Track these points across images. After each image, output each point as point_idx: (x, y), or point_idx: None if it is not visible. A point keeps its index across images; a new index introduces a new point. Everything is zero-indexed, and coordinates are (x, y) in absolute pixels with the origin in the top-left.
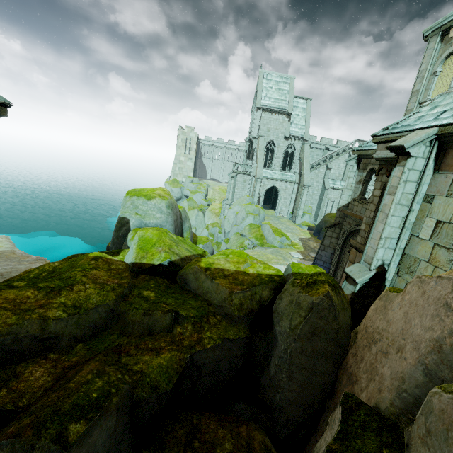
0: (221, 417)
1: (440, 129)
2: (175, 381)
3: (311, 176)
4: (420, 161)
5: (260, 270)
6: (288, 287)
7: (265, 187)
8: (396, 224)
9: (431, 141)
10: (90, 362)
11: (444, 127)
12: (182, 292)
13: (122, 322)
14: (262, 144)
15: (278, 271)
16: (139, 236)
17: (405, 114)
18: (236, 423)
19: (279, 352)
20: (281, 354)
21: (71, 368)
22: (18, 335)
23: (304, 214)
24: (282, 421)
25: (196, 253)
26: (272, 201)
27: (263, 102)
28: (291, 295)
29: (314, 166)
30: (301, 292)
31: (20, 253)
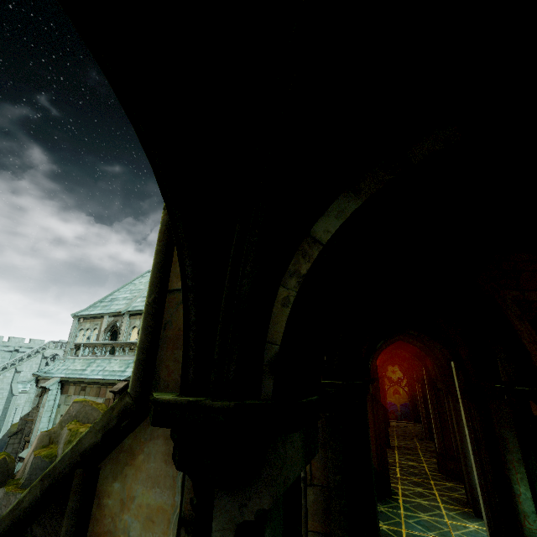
0: None
1: (61, 378)
2: None
3: None
4: (55, 391)
5: None
6: None
7: None
8: (46, 421)
9: (59, 382)
10: None
11: (62, 378)
12: None
13: None
14: None
15: None
16: None
17: (65, 353)
18: None
19: None
20: None
21: None
22: None
23: None
24: None
25: None
26: None
27: None
28: None
29: None
30: None
31: None
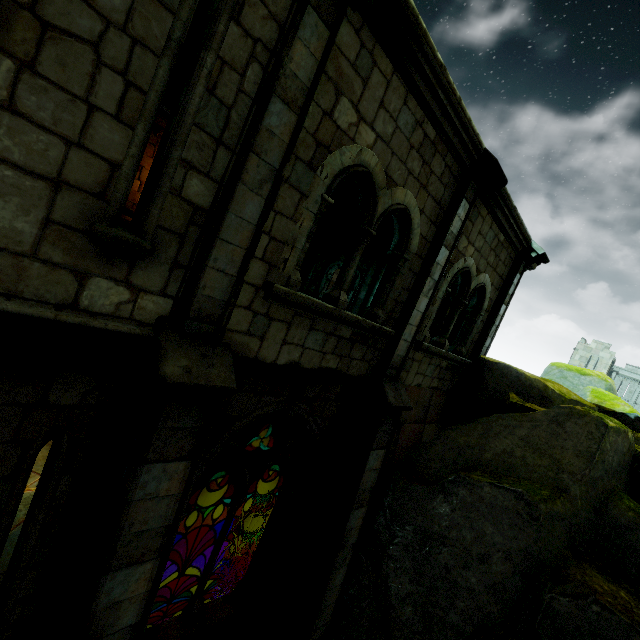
0: None
1: None
2: None
3: None
4: None
5: None
6: None
7: None
8: None
9: None
10: None
11: None
12: None
13: None
14: None
15: None
16: (591, 387)
17: None
18: None
19: None
20: None
21: None
22: (532, 384)
23: None
24: None
25: None
26: None
27: None
28: None
29: None
30: None
31: None
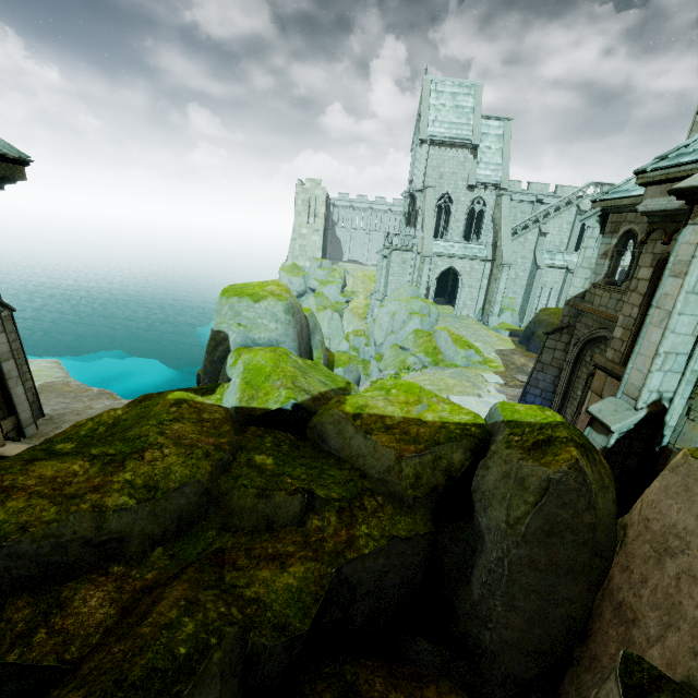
0: (393, 670)
1: None
2: (315, 614)
3: (512, 248)
4: None
5: (445, 415)
6: (499, 449)
7: (437, 270)
8: (686, 329)
9: None
10: (175, 583)
11: None
12: (317, 455)
13: (224, 508)
14: (431, 200)
15: (476, 417)
16: (244, 362)
17: (692, 129)
18: (419, 682)
19: (488, 561)
20: (492, 567)
21: (146, 592)
22: (60, 539)
23: (503, 310)
24: (495, 676)
25: (335, 386)
26: (448, 291)
27: (431, 131)
28: (505, 463)
29: (518, 231)
30: (524, 459)
31: (76, 384)
